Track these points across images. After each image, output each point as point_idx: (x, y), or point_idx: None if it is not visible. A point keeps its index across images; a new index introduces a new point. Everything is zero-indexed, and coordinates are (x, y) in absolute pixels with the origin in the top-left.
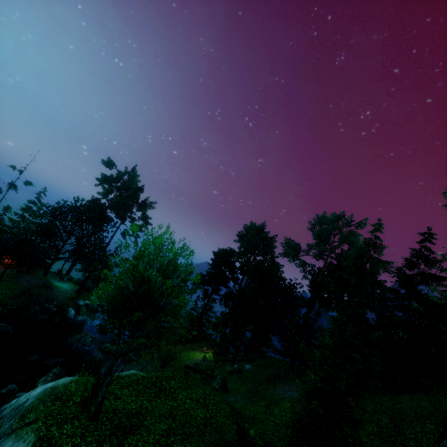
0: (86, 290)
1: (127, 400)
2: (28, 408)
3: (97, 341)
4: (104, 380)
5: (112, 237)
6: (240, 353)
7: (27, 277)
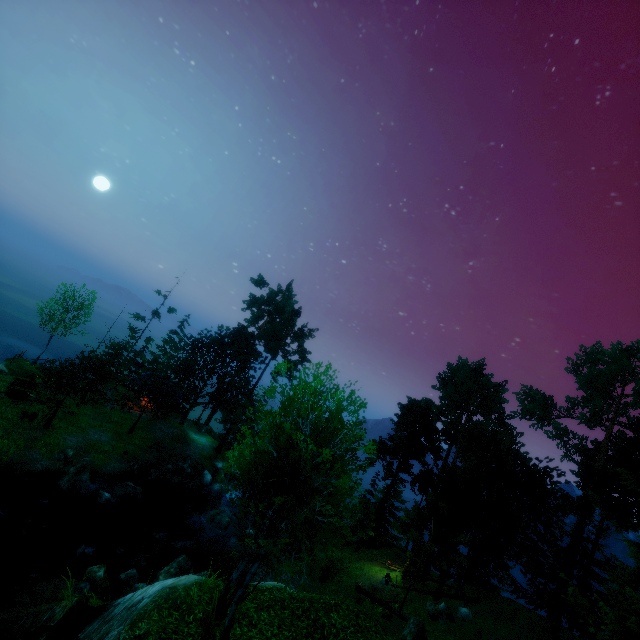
0: (226, 447)
1: (265, 632)
2: (140, 612)
3: (235, 524)
4: (235, 591)
5: (260, 377)
6: (449, 582)
7: (162, 425)
